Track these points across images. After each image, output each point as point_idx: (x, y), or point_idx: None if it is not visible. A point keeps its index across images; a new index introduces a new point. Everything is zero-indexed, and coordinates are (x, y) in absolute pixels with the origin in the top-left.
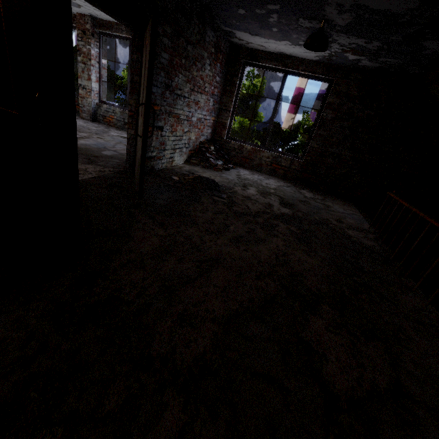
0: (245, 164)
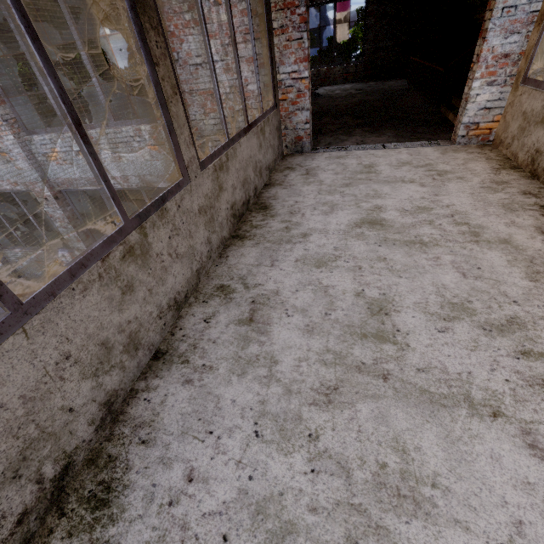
0: (325, 84)
